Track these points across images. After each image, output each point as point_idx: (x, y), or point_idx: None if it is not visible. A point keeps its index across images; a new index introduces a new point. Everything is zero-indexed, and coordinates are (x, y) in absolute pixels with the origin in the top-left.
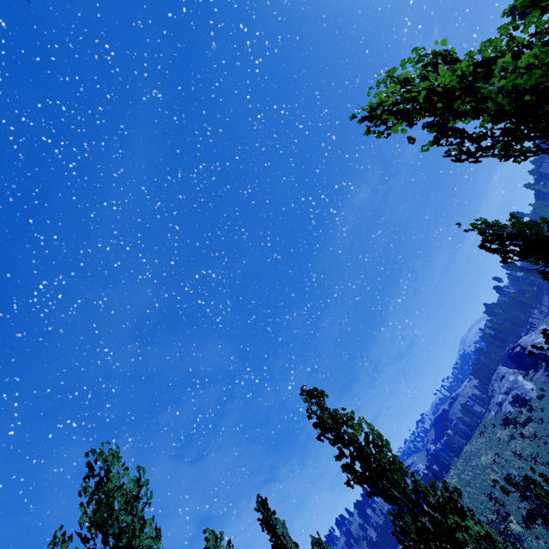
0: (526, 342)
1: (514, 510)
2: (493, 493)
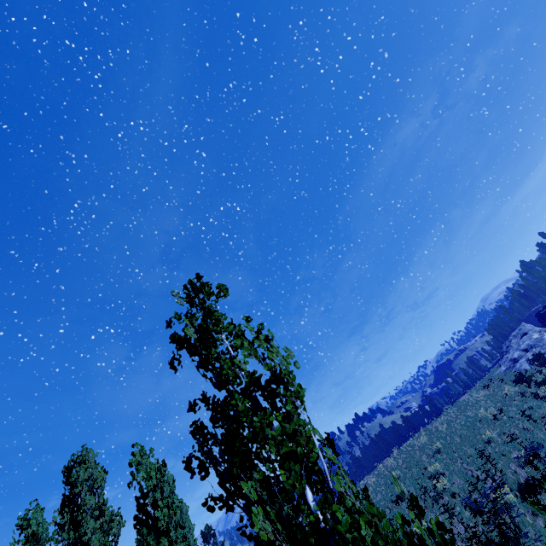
0: None
1: (508, 474)
2: (486, 449)
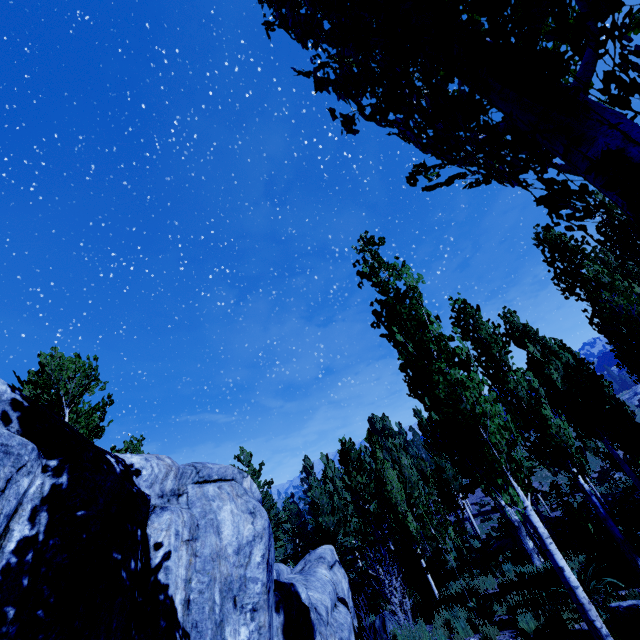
0: None
1: None
2: None
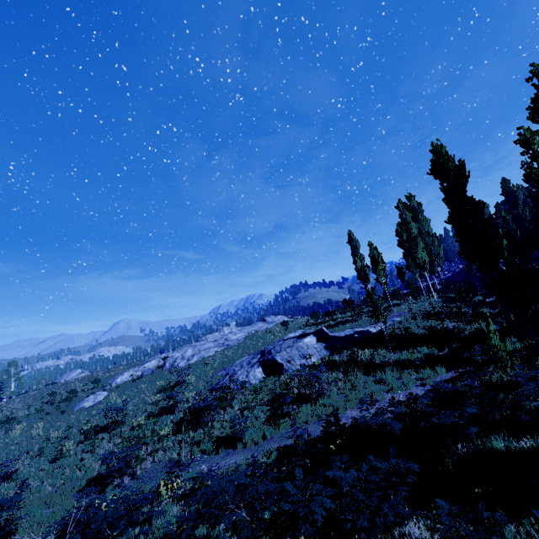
0: (229, 333)
1: None
2: None
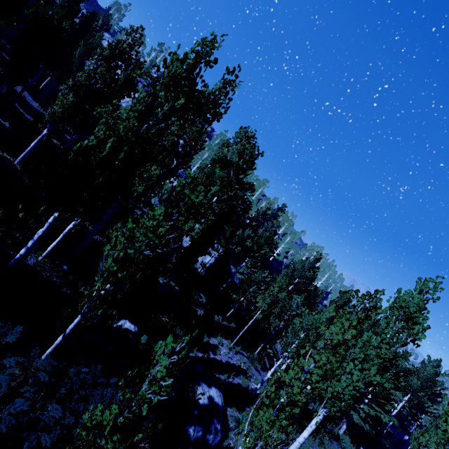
0: None
1: None
2: None
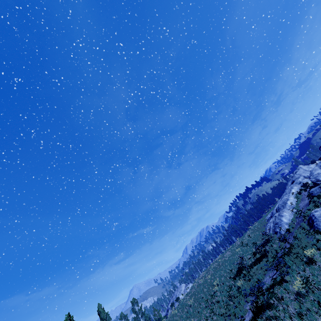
0: None
1: None
2: None
